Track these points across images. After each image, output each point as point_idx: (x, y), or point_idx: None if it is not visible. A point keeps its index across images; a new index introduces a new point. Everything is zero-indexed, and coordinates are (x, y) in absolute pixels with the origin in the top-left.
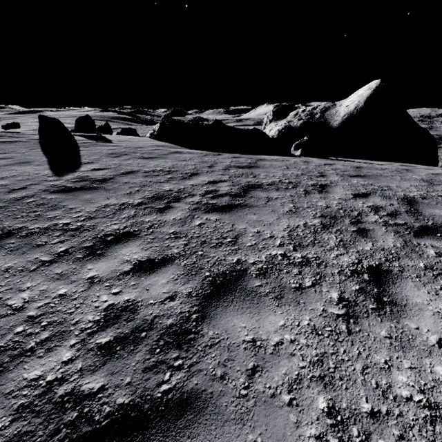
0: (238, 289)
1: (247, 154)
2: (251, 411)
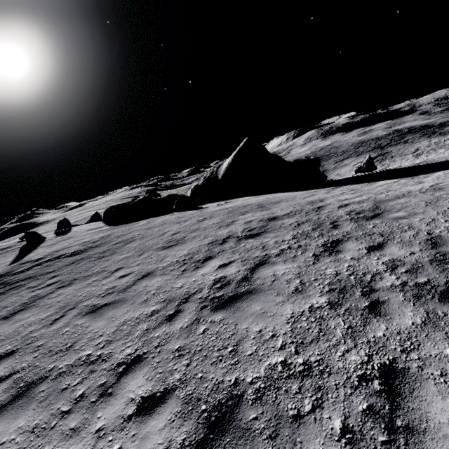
0: (11, 290)
1: (141, 220)
2: None
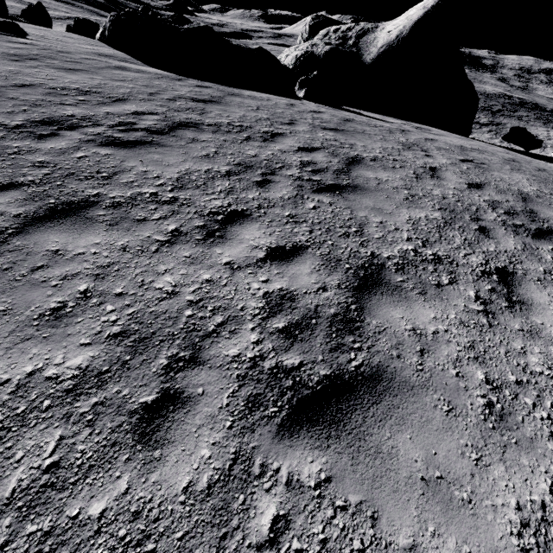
0: (76, 216)
1: (233, 86)
2: (16, 288)
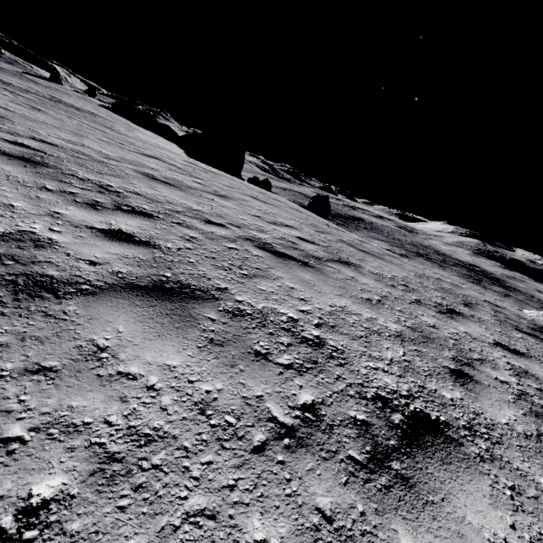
0: None
1: None
2: None
